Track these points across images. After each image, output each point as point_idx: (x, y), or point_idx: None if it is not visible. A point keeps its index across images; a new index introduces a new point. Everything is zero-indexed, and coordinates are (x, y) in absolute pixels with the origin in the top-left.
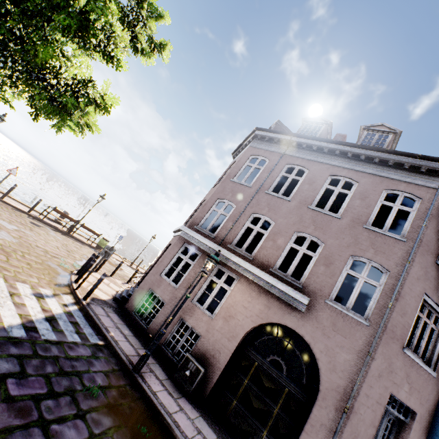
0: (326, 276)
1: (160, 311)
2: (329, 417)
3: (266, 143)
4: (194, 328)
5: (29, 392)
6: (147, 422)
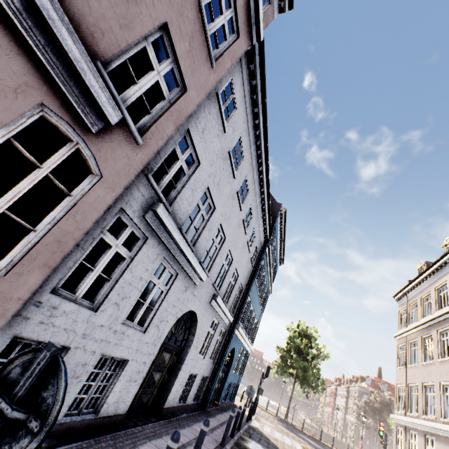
0: None
1: None
2: None
3: None
4: None
5: None
6: None
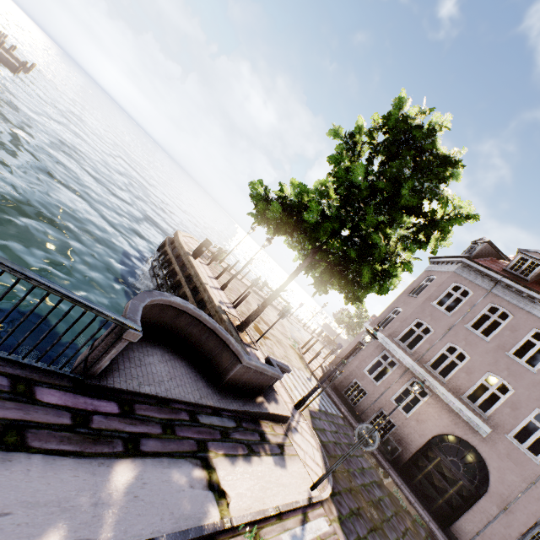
0: (510, 417)
1: (364, 398)
2: (491, 508)
3: (472, 274)
4: (392, 419)
5: (344, 440)
6: (380, 468)
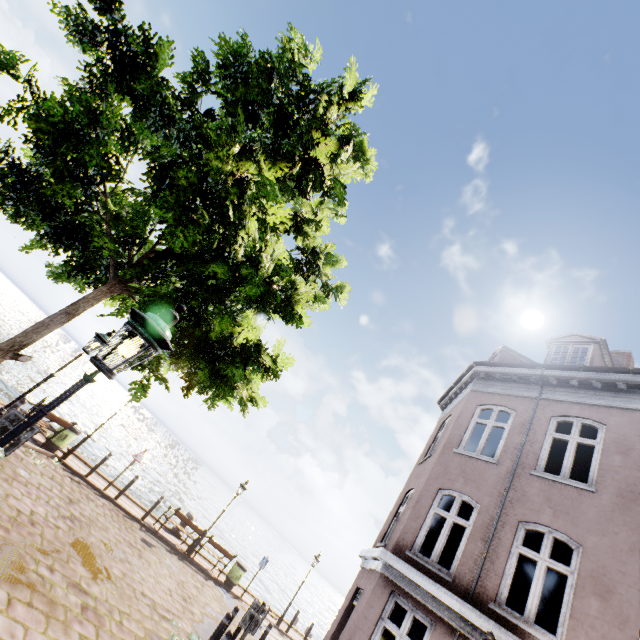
0: None
1: None
2: None
3: (498, 383)
4: None
5: None
6: None
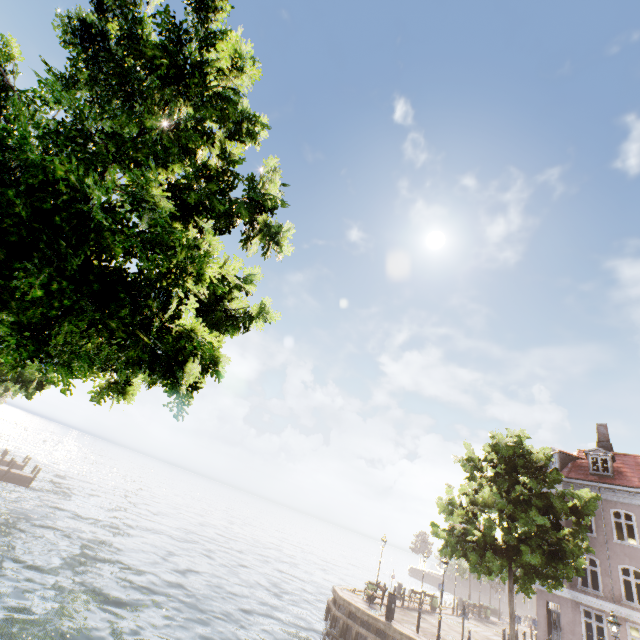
0: None
1: None
2: None
3: (576, 488)
4: None
5: None
6: None
